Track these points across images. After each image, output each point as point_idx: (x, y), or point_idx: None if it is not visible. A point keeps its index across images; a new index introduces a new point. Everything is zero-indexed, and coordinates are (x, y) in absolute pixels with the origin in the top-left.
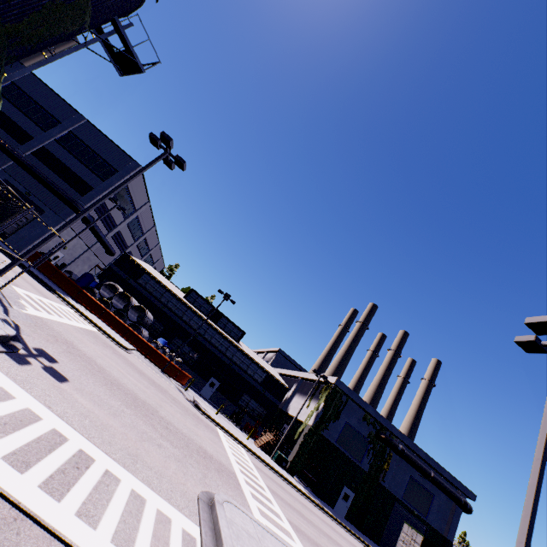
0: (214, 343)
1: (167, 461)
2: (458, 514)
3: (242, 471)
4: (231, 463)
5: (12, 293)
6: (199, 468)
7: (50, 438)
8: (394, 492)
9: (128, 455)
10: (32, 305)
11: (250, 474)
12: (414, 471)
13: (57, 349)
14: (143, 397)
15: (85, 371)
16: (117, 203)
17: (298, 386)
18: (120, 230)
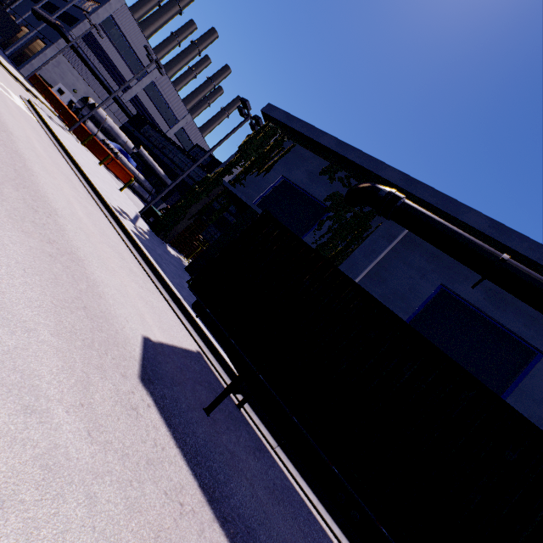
0: (192, 175)
1: None
2: None
3: None
4: None
5: None
6: None
7: None
8: None
9: None
10: None
11: None
12: (456, 278)
13: None
14: None
15: None
16: (89, 20)
17: None
18: (139, 98)
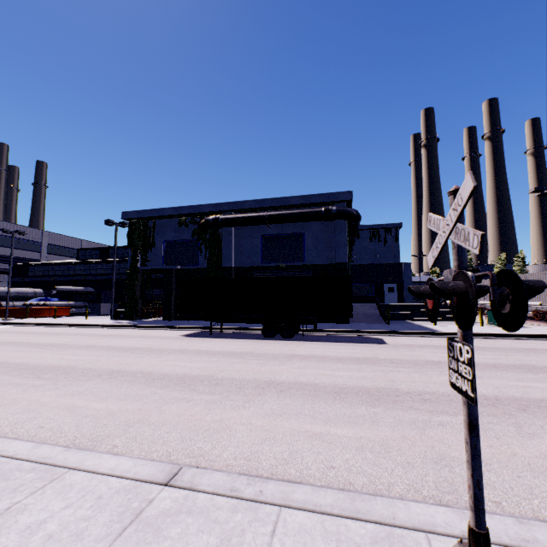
0: (101, 272)
1: None
2: (341, 229)
3: None
4: None
5: None
6: None
7: None
8: (249, 265)
9: None
10: None
11: None
12: (263, 229)
13: None
14: None
15: None
16: None
17: None
18: None
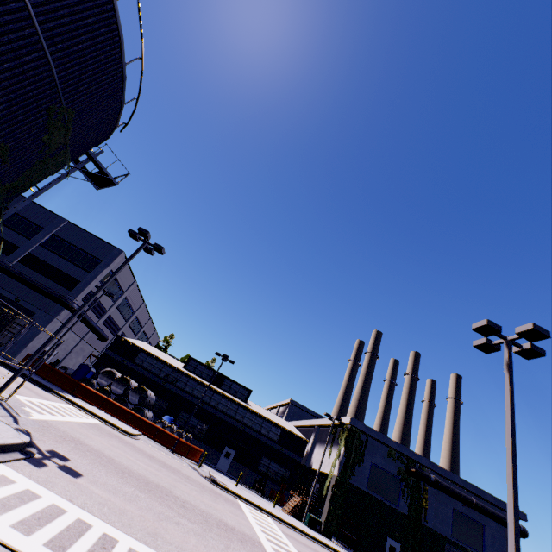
0: (222, 408)
1: (187, 536)
2: None
3: (268, 539)
4: (255, 533)
5: (16, 402)
6: (220, 540)
7: (77, 526)
8: (441, 532)
9: (148, 534)
10: (35, 410)
11: (279, 542)
12: (455, 502)
13: (67, 447)
14: (155, 480)
15: (96, 464)
16: (105, 291)
17: (317, 436)
18: (110, 314)
